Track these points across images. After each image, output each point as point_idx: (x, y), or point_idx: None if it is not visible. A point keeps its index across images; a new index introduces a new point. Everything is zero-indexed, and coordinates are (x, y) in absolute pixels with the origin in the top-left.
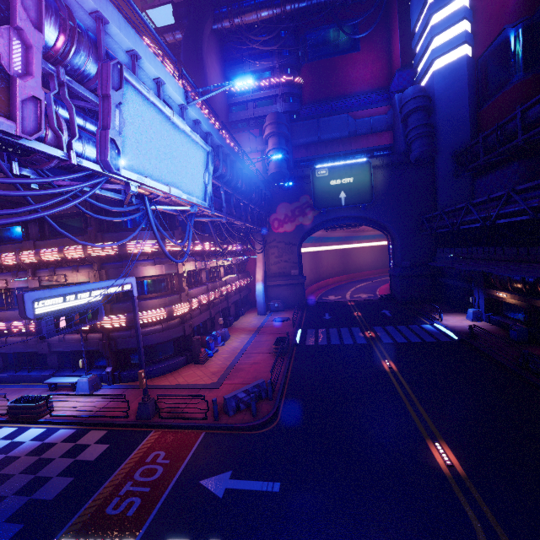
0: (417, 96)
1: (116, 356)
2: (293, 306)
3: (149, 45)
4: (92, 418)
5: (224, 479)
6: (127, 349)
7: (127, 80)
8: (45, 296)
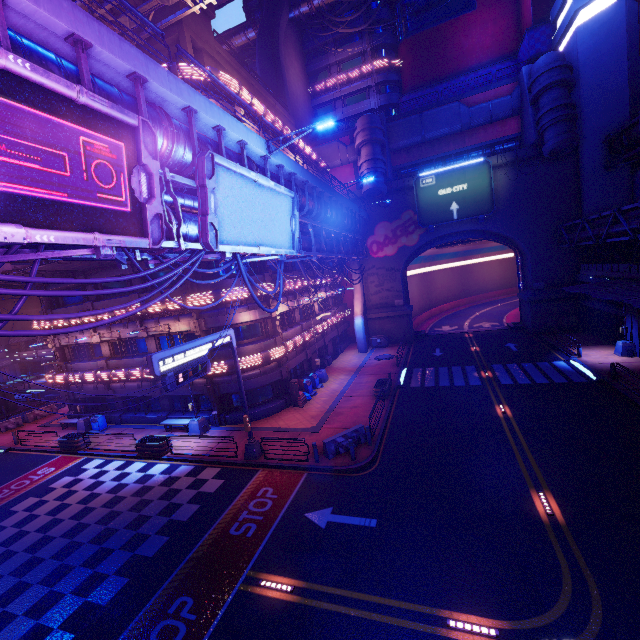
0: (551, 68)
1: (220, 400)
2: (398, 341)
3: (225, 78)
4: (206, 457)
5: (326, 514)
6: (230, 394)
7: (218, 164)
8: (166, 356)
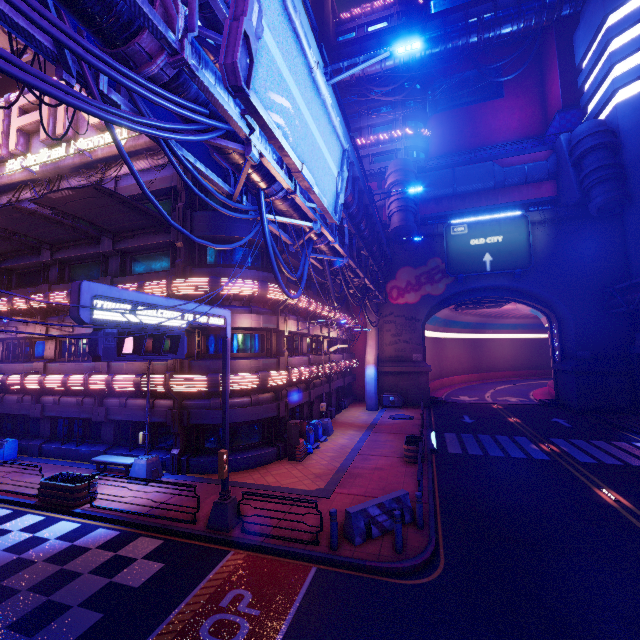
0: (596, 131)
1: (187, 434)
2: (413, 403)
3: None
4: (144, 518)
5: None
6: (202, 426)
7: None
8: (112, 296)
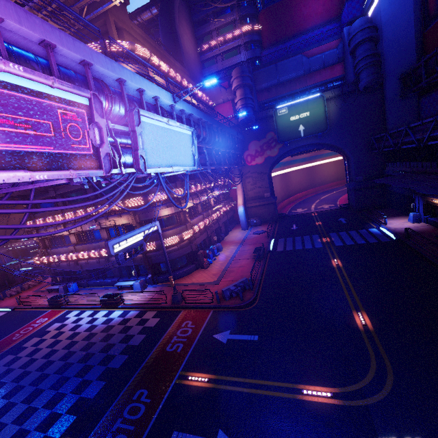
0: (363, 28)
1: (152, 267)
2: (268, 221)
3: (140, 49)
4: (147, 305)
5: (226, 334)
6: (158, 263)
7: (142, 115)
8: (117, 242)
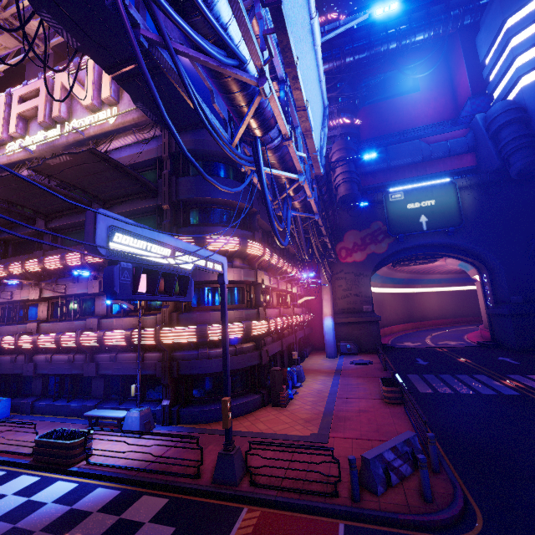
0: (509, 109)
1: (176, 385)
2: (367, 350)
3: None
4: (144, 474)
5: None
6: (191, 376)
7: None
8: (126, 229)
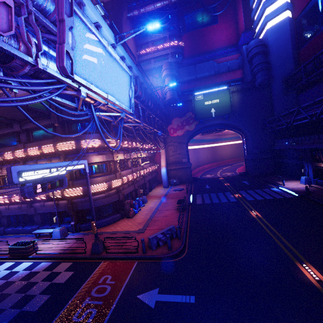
0: (257, 45)
1: (77, 214)
2: (185, 182)
3: None
4: (62, 255)
5: (154, 294)
6: (84, 210)
7: (76, 13)
8: (26, 169)
